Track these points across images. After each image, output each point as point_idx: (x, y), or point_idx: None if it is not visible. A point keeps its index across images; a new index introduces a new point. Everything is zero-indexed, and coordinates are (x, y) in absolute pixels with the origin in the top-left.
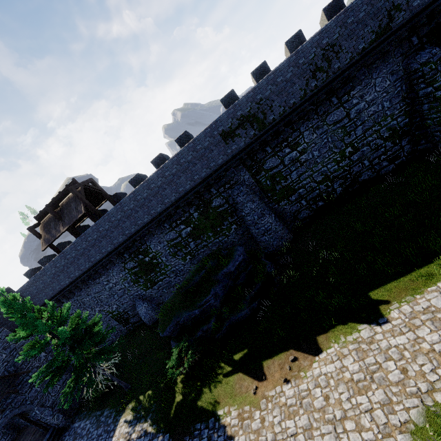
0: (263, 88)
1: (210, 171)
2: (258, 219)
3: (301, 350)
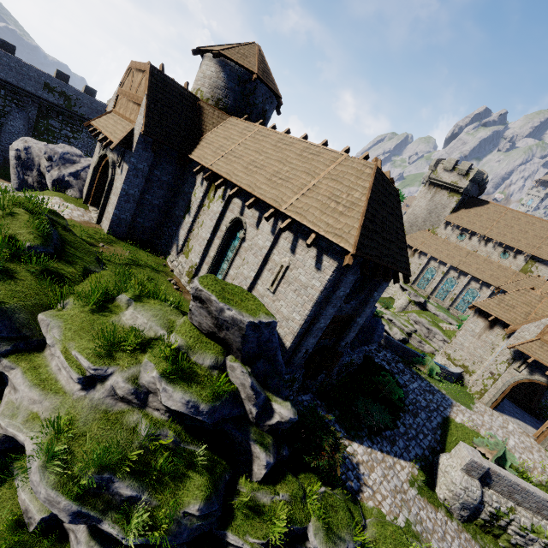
0: (86, 98)
1: (17, 84)
2: (17, 135)
3: (5, 180)
